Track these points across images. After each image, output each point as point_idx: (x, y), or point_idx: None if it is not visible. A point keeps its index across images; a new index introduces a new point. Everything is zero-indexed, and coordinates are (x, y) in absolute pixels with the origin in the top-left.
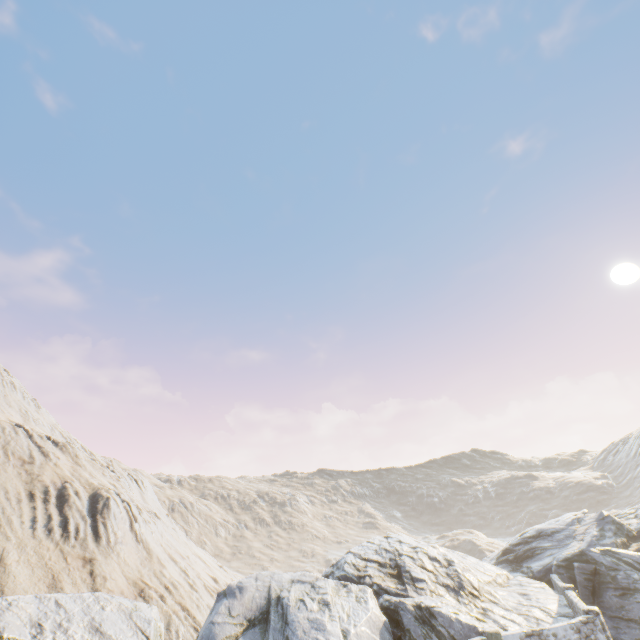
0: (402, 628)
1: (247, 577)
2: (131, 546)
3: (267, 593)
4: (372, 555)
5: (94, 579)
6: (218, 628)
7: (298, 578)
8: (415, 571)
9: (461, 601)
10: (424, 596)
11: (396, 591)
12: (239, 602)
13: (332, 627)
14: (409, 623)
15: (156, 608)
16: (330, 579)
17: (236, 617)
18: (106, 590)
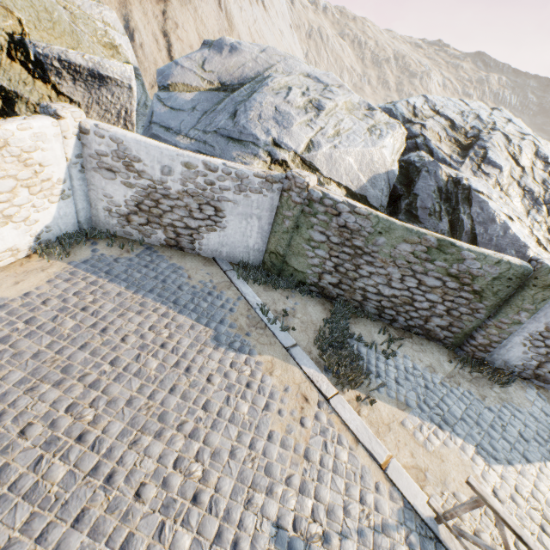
0: (410, 191)
1: (252, 44)
2: (211, 9)
3: (263, 70)
4: (451, 113)
5: (165, 21)
6: (178, 72)
7: (317, 76)
8: (496, 154)
9: (531, 215)
10: (479, 179)
11: (444, 158)
12: (220, 60)
13: (298, 131)
14: (423, 190)
15: (112, 13)
16: (357, 95)
17: (207, 73)
18: (175, 37)
